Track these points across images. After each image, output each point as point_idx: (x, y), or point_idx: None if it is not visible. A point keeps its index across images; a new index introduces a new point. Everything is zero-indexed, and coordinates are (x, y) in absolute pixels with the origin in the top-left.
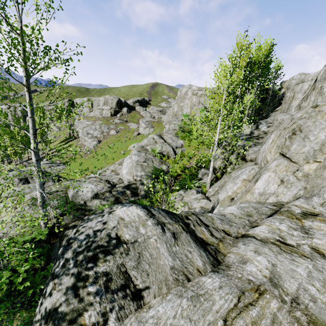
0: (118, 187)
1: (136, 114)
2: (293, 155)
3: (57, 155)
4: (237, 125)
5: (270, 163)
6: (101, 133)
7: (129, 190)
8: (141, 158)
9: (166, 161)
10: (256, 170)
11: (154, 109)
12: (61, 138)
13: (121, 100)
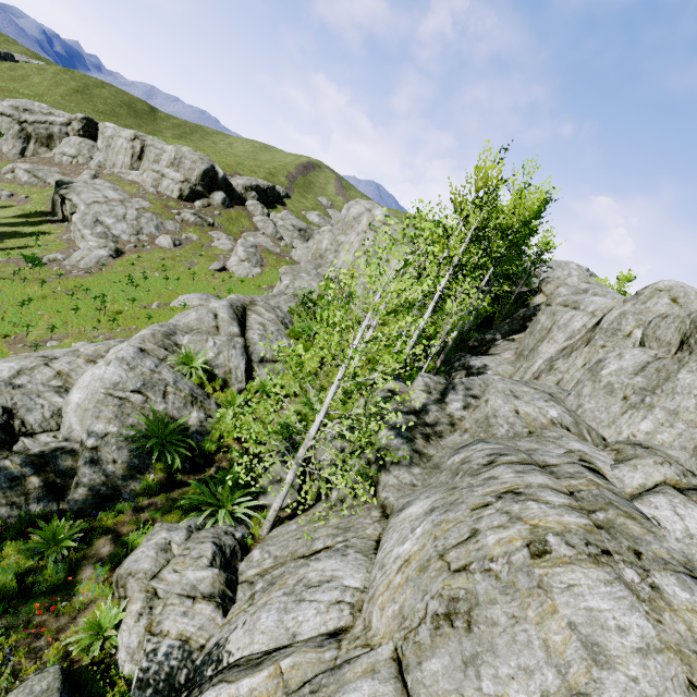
0: (17, 451)
1: (242, 216)
2: (421, 695)
3: None
4: (378, 404)
5: (355, 679)
6: (135, 232)
7: (41, 475)
8: (134, 377)
9: (212, 396)
10: (342, 619)
11: (287, 219)
12: (29, 205)
13: (217, 170)
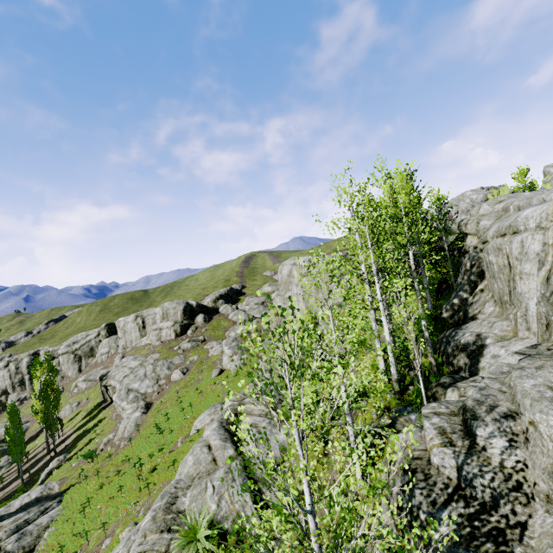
0: None
1: (221, 320)
2: None
3: (69, 457)
4: None
5: None
6: (155, 382)
7: None
8: None
9: None
10: None
11: (250, 303)
12: (90, 404)
13: (191, 303)
